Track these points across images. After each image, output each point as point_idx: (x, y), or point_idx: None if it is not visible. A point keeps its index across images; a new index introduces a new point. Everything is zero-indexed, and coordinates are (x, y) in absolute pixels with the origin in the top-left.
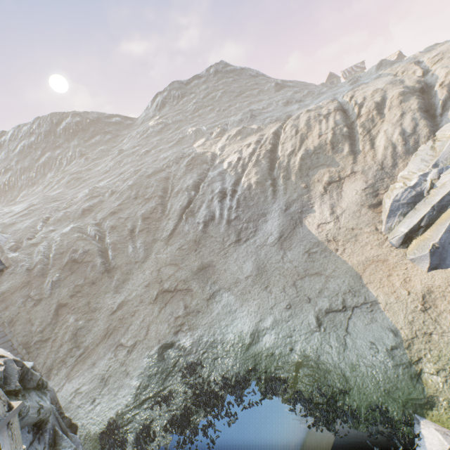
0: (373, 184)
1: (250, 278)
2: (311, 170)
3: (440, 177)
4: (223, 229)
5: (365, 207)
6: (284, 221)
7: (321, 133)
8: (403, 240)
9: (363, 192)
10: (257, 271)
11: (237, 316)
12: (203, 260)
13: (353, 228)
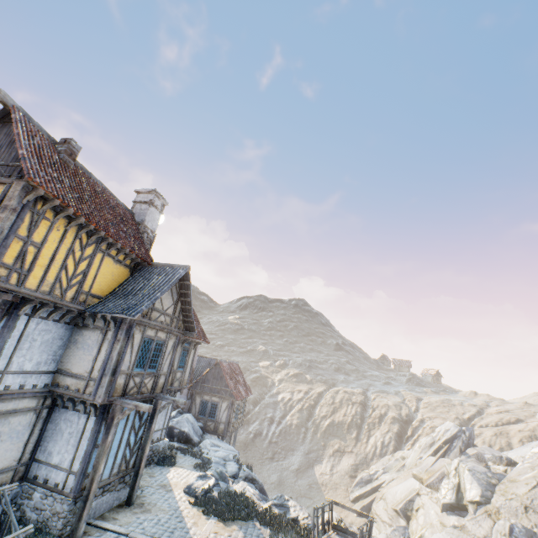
0: (357, 464)
1: (274, 484)
2: (331, 435)
3: (381, 475)
4: (265, 445)
5: (348, 475)
6: (304, 460)
7: (346, 414)
8: (355, 498)
9: (351, 465)
10: (279, 482)
11: None
12: (247, 459)
13: (337, 483)
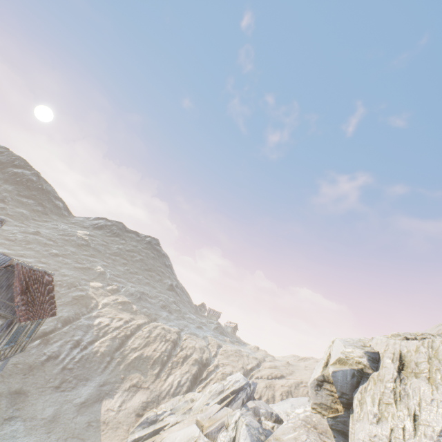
0: (149, 401)
1: (45, 420)
2: (134, 369)
3: (168, 416)
4: (56, 371)
5: (136, 413)
6: (95, 392)
7: (156, 349)
8: (133, 441)
9: (142, 403)
10: (53, 418)
11: (17, 441)
12: (24, 386)
13: (121, 422)
